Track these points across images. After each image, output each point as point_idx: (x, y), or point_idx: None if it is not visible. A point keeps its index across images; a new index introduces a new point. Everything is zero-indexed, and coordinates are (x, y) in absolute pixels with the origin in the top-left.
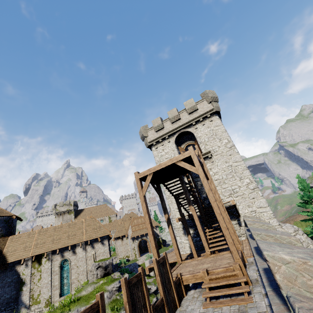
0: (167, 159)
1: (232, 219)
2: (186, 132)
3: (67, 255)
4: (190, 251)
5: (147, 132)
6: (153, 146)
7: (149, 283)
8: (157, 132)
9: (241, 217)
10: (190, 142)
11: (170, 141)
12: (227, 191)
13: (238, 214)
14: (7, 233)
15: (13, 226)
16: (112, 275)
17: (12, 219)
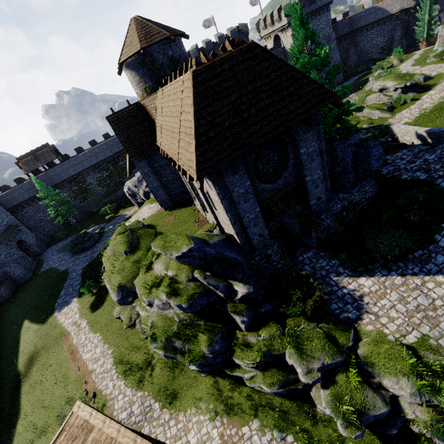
0: None
1: None
2: None
3: None
4: None
5: None
6: None
7: (309, 349)
8: None
9: None
10: None
11: None
12: None
13: None
14: (155, 83)
15: (159, 65)
16: (194, 275)
17: (151, 53)
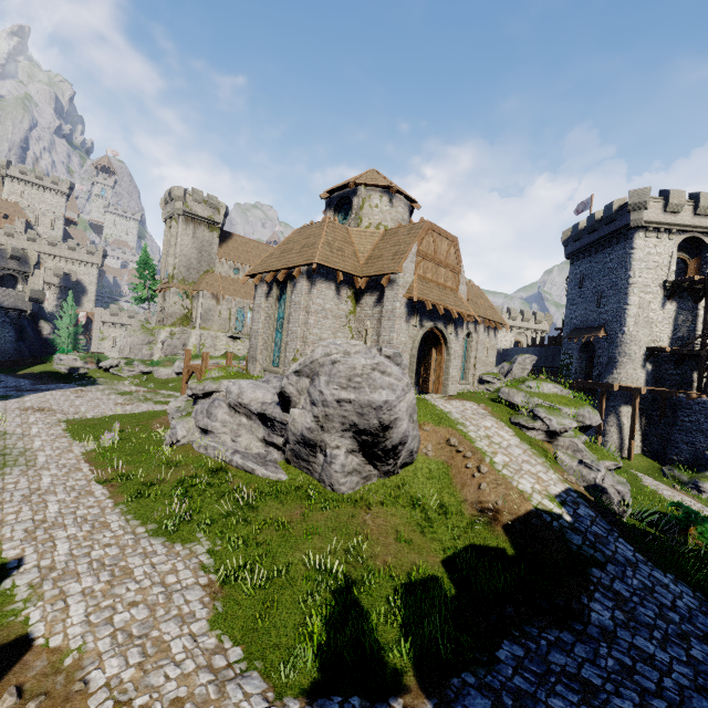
0: (655, 263)
1: (697, 371)
2: (694, 240)
3: (471, 329)
4: (644, 386)
5: (649, 203)
6: (643, 231)
7: None
8: (665, 213)
9: (706, 373)
10: (685, 256)
11: (672, 240)
12: (707, 342)
13: (707, 369)
14: None
15: None
16: None
17: None
